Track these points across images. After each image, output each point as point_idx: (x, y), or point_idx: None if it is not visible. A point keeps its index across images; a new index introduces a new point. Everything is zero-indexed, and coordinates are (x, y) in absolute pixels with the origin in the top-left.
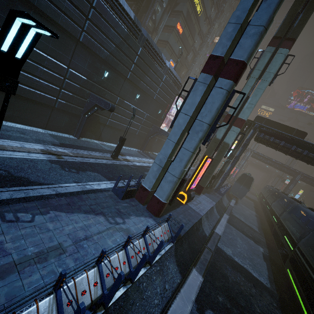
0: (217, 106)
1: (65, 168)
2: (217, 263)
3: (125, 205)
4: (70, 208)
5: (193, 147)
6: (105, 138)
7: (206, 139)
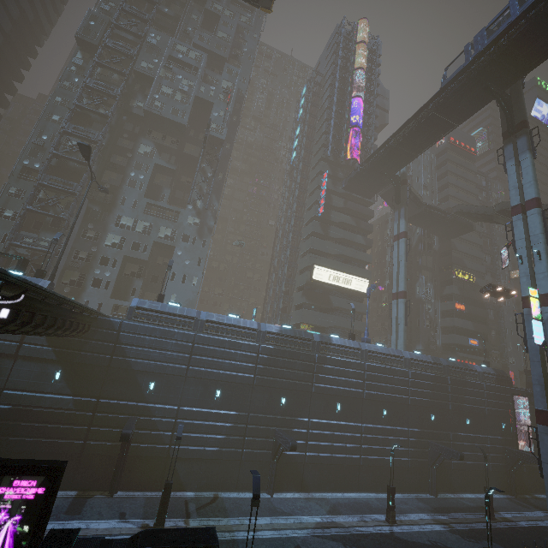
0: None
1: (465, 538)
2: None
3: None
4: None
5: None
6: (456, 488)
7: None
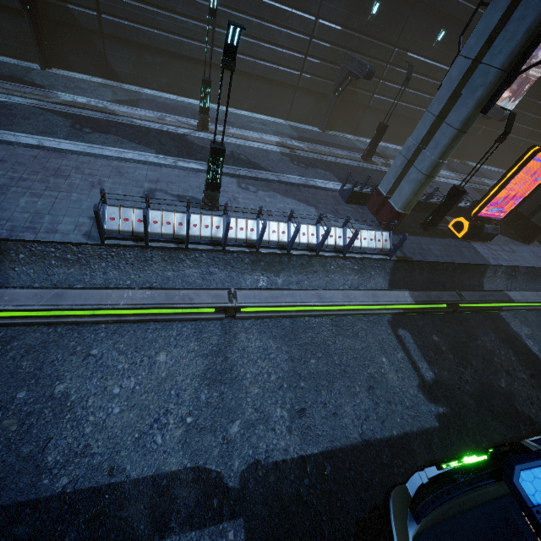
0: (527, 24)
1: (294, 162)
2: (471, 322)
3: (348, 209)
4: (286, 193)
5: (460, 119)
6: (365, 131)
7: (491, 100)
